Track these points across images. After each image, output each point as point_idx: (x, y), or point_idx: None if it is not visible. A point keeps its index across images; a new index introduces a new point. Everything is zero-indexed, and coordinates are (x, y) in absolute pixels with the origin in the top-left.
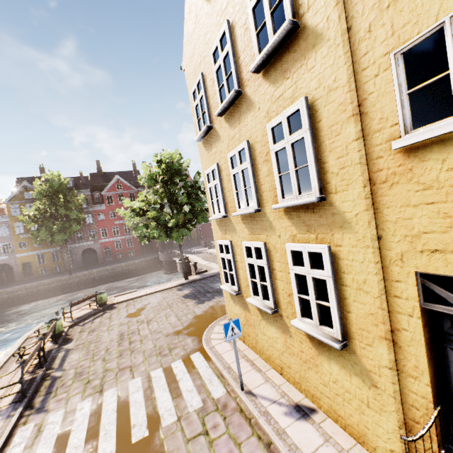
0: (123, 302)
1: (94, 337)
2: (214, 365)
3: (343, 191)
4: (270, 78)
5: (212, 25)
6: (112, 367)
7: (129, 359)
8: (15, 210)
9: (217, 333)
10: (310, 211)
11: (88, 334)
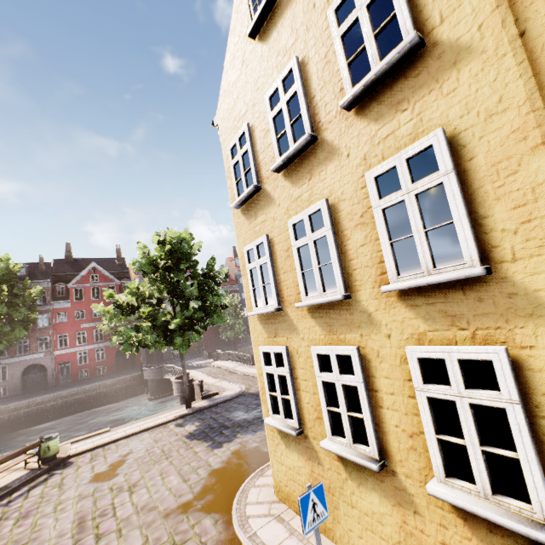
0: (86, 452)
1: (26, 531)
2: None
3: (531, 257)
4: (369, 114)
5: (269, 67)
6: None
7: None
8: None
9: (256, 504)
10: (456, 293)
11: (15, 524)
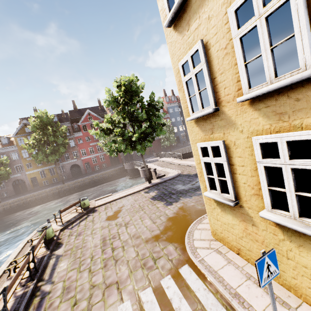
0: (102, 205)
1: (80, 242)
2: (213, 287)
3: None
4: None
5: None
6: (98, 281)
7: (114, 271)
8: (20, 141)
9: (200, 240)
10: None
11: (75, 238)
